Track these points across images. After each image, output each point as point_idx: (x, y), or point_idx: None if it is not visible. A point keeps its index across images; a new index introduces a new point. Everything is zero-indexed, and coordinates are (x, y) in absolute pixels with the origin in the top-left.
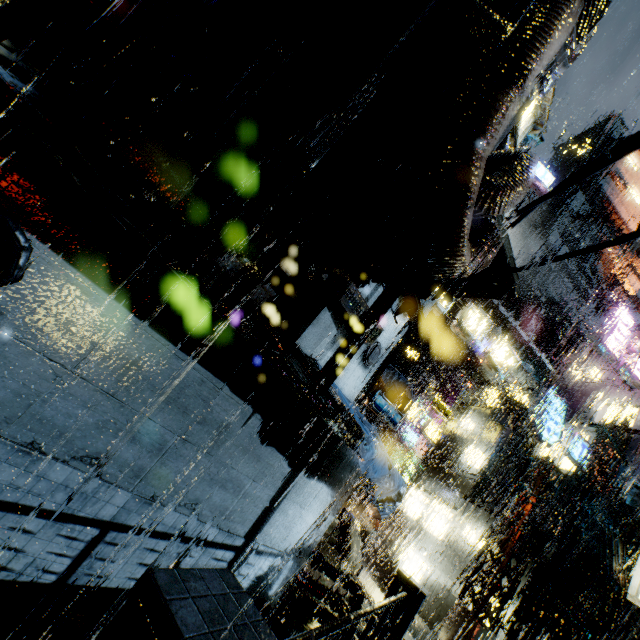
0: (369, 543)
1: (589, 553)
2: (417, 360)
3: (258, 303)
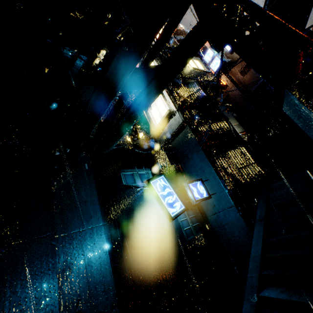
0: None
1: None
2: None
3: None
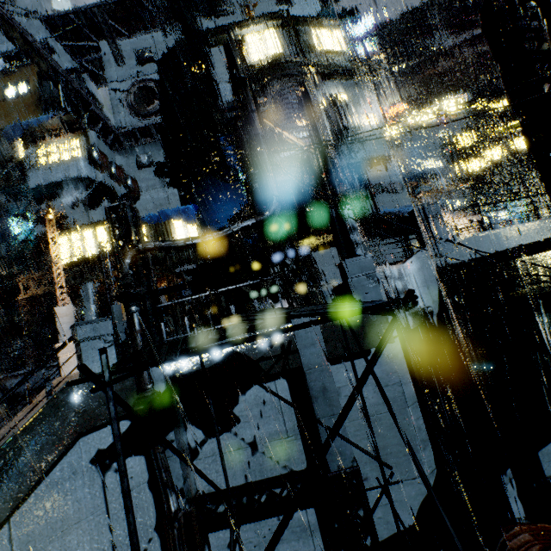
0: None
1: None
2: (508, 104)
3: None
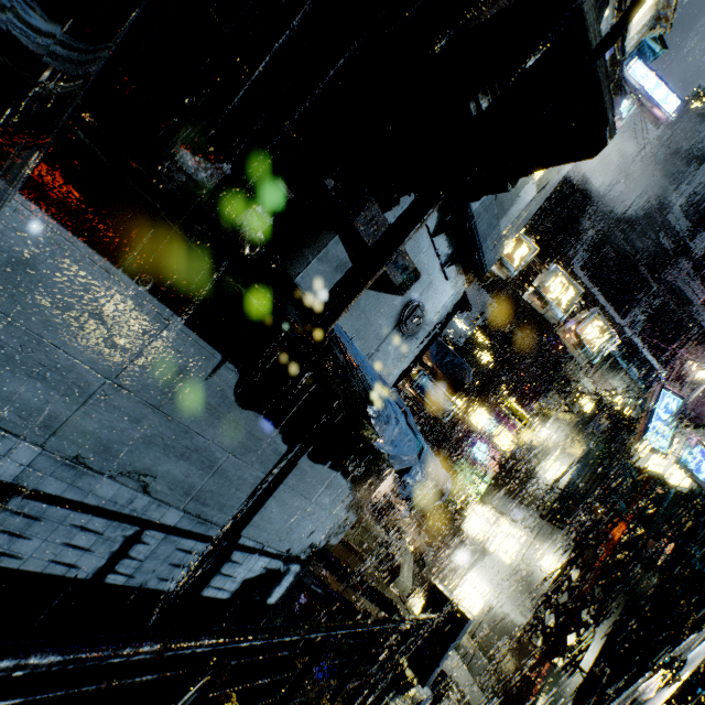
0: (426, 565)
1: (704, 588)
2: (493, 366)
3: (248, 233)
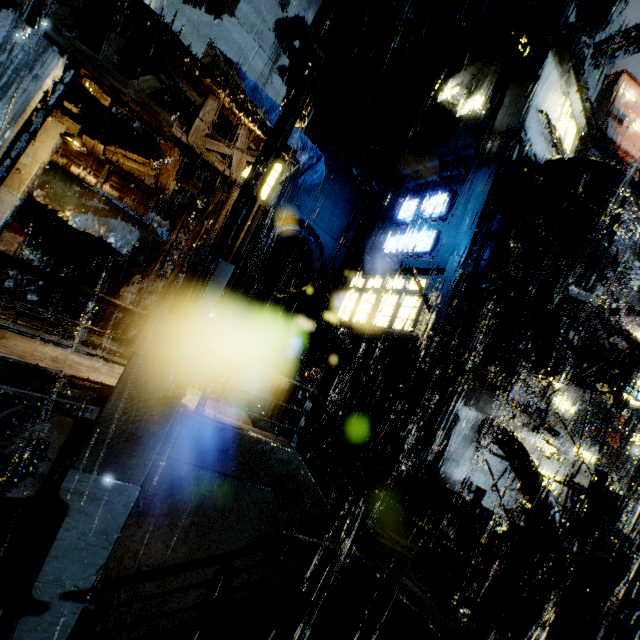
0: None
1: None
2: None
3: None
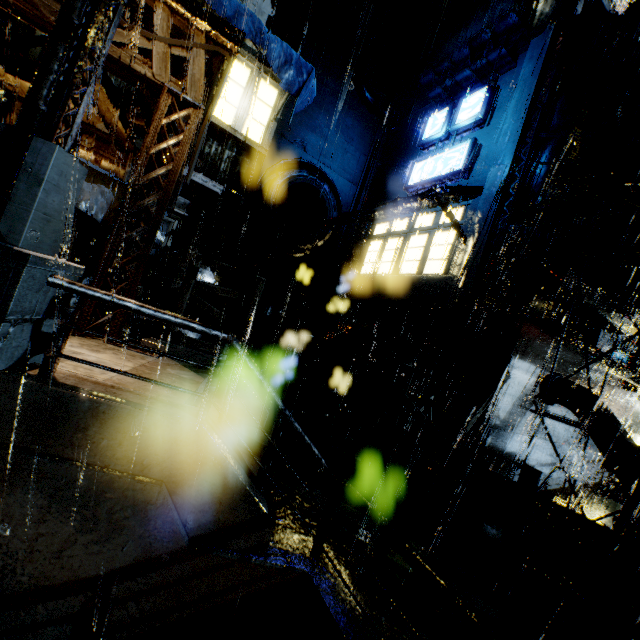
0: None
1: None
2: None
3: None
